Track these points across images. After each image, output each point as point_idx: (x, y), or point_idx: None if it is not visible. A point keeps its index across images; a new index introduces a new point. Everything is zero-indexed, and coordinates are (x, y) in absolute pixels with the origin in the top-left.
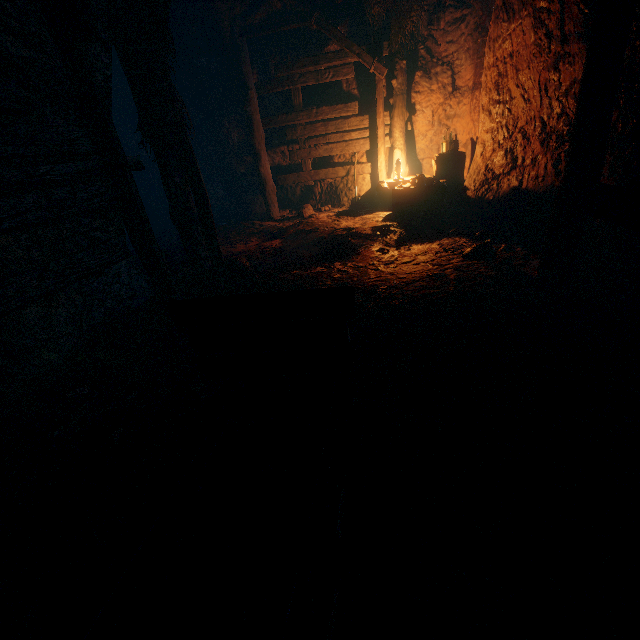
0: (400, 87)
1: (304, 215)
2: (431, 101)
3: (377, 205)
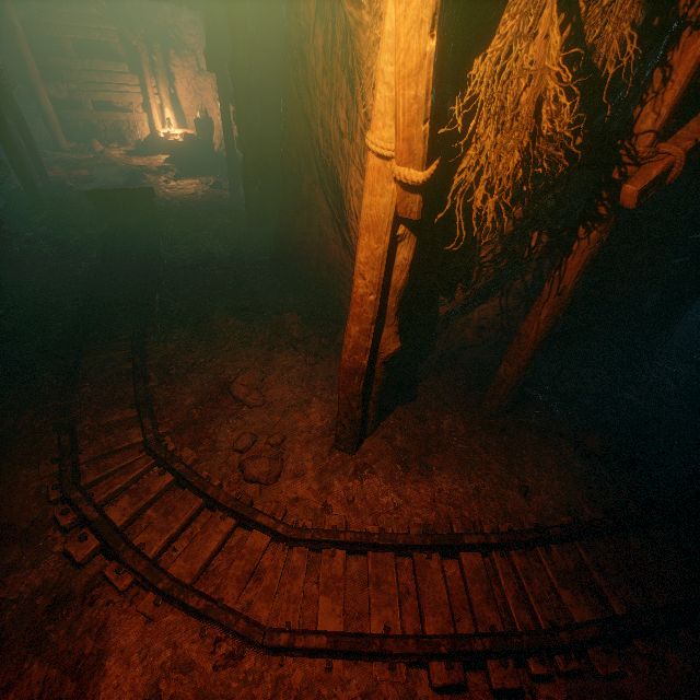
0: (160, 62)
1: (96, 150)
2: (186, 75)
3: (159, 149)
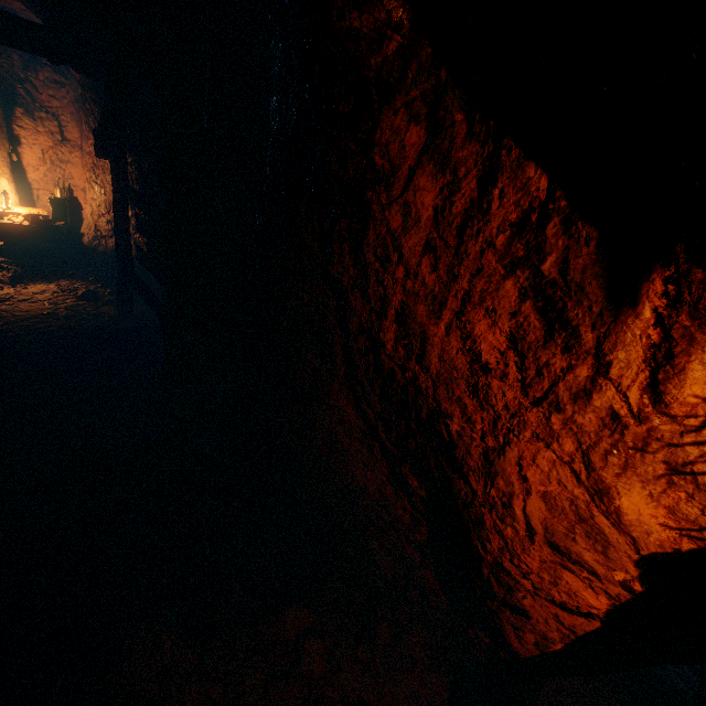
0: None
1: None
2: (40, 141)
3: None
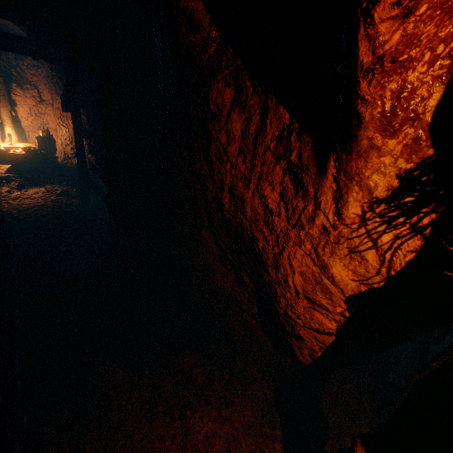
0: (2, 91)
1: None
2: (27, 102)
3: None
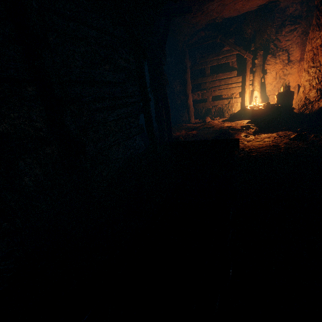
0: (259, 63)
1: (206, 121)
2: (275, 68)
3: (243, 117)
